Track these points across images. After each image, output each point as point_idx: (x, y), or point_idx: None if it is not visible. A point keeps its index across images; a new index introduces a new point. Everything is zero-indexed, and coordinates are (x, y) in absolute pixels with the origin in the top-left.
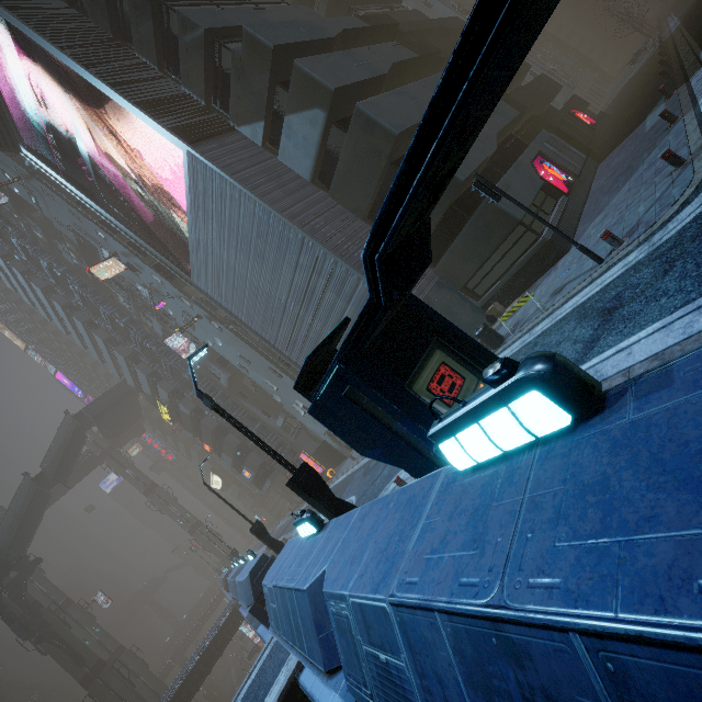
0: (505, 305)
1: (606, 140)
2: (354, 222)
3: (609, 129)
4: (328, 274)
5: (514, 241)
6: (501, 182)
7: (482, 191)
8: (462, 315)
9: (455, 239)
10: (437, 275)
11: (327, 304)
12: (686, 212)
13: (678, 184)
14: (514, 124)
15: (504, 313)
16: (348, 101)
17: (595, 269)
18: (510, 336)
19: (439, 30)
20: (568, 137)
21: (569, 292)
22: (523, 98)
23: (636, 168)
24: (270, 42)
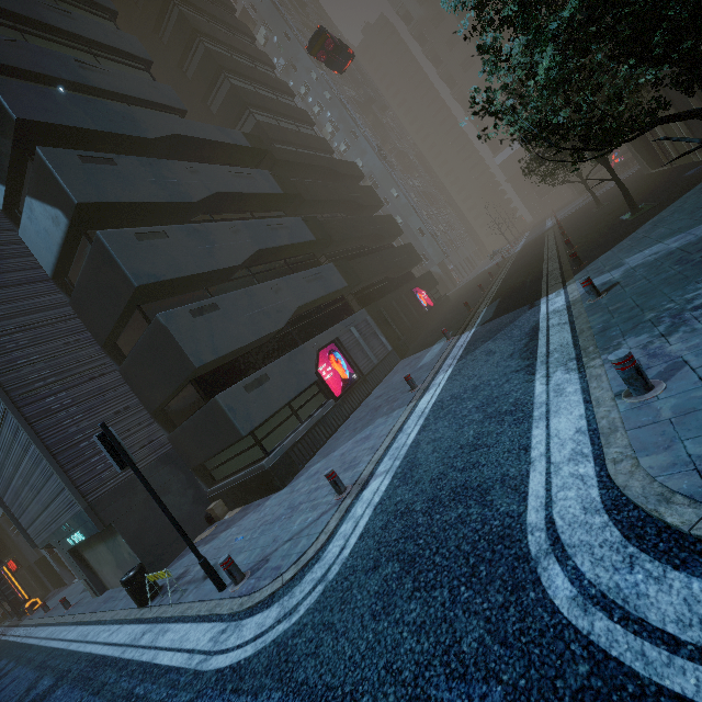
0: (229, 507)
1: (427, 330)
2: (87, 348)
3: (439, 317)
4: (3, 410)
5: (246, 448)
6: (254, 376)
7: (106, 447)
8: (172, 508)
9: (188, 419)
10: (170, 443)
11: (6, 439)
12: (249, 628)
13: (310, 534)
14: (348, 289)
15: (222, 518)
16: (117, 216)
17: (216, 592)
18: (159, 597)
19: (327, 168)
20: (386, 323)
21: (194, 601)
22: (372, 264)
23: (372, 420)
24: (15, 111)
